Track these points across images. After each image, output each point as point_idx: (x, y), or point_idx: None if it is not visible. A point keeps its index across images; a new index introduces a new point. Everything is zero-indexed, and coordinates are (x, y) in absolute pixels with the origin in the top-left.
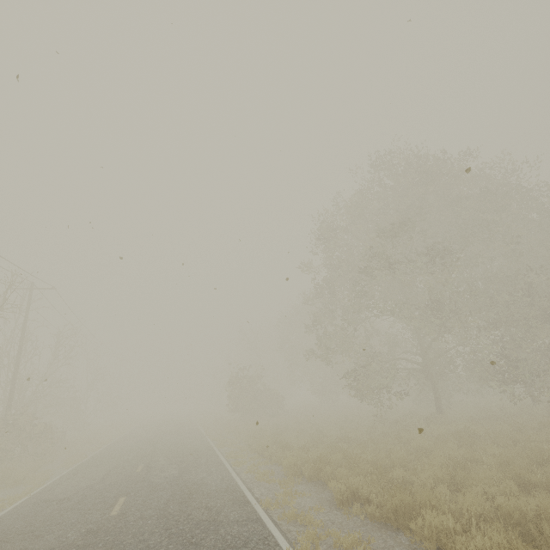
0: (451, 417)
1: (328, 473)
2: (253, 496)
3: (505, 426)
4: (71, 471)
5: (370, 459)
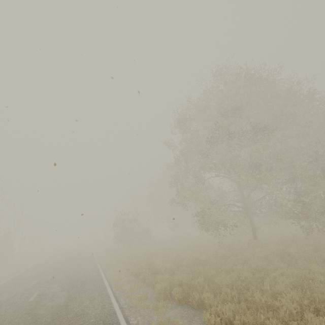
0: (263, 241)
1: (196, 298)
2: None
3: (308, 248)
4: None
5: (226, 281)
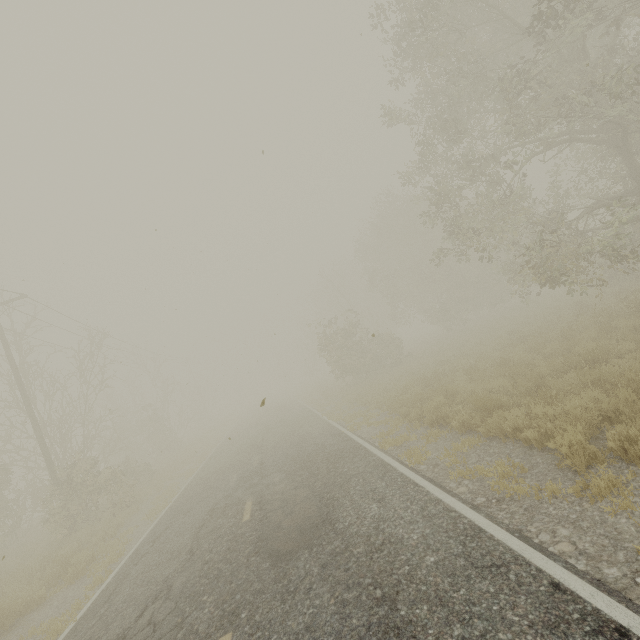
0: None
1: None
2: (585, 579)
3: None
4: (153, 531)
5: None
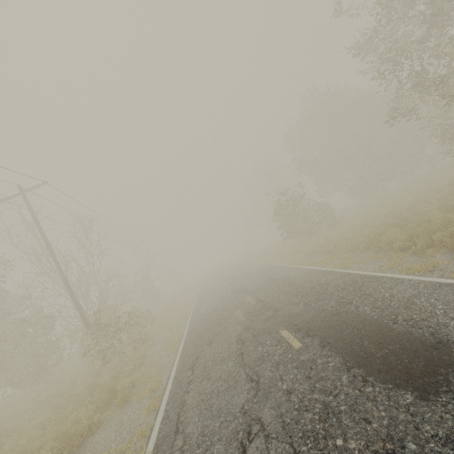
0: None
1: None
2: None
3: None
4: (182, 360)
5: None
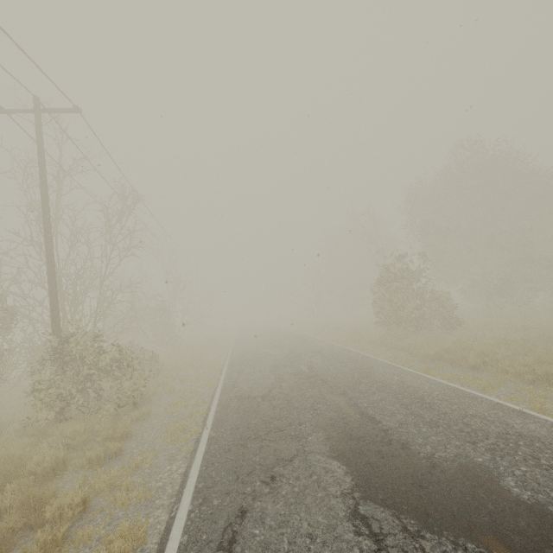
0: None
1: None
2: None
3: None
4: (203, 497)
5: None
